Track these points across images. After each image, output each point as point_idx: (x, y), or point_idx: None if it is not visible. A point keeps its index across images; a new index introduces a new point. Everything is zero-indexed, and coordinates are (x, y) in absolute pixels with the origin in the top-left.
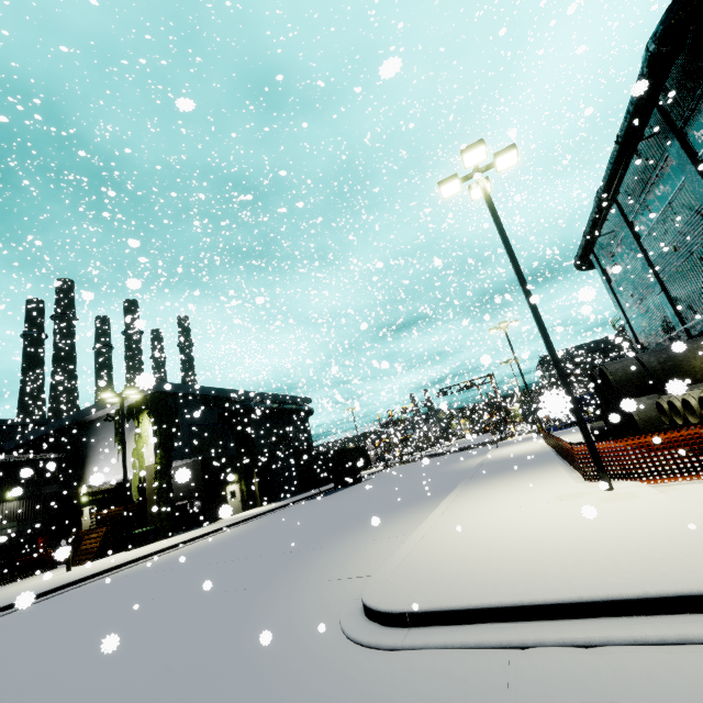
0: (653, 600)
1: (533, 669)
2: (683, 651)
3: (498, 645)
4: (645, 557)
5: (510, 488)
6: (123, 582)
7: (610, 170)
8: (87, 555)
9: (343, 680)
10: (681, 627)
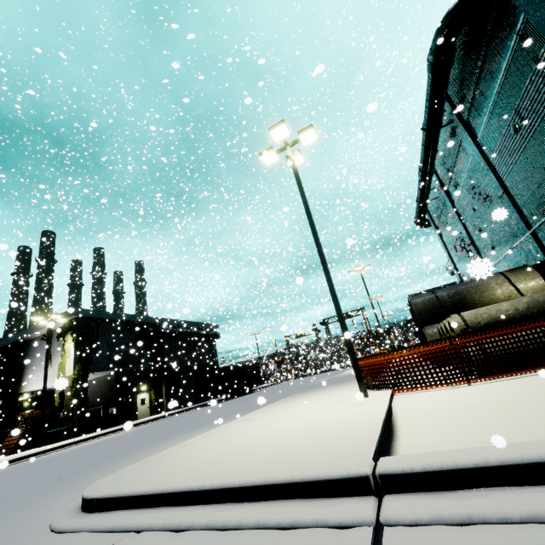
0: (249, 488)
1: None
2: (229, 536)
3: (123, 529)
4: (297, 451)
5: (316, 396)
6: (4, 473)
7: (423, 150)
8: (6, 450)
9: None
10: (247, 514)
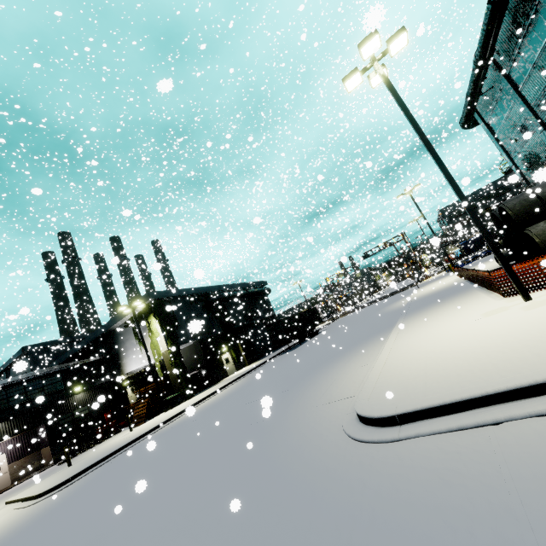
0: None
1: (510, 437)
2: None
3: (475, 425)
4: None
5: (441, 315)
6: (172, 432)
7: (485, 31)
8: (140, 419)
9: (362, 467)
10: None
